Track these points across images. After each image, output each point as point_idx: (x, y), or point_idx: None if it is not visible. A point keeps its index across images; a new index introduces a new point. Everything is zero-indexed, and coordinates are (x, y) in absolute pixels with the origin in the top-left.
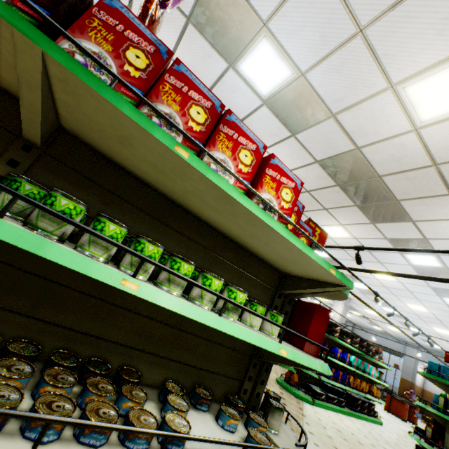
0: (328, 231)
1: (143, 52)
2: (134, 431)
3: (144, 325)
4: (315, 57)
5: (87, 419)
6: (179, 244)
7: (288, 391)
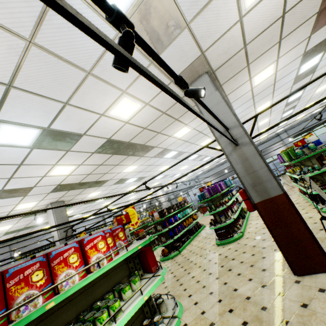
0: (127, 170)
1: None
2: None
3: None
4: (49, 120)
5: None
6: (69, 309)
7: (168, 259)
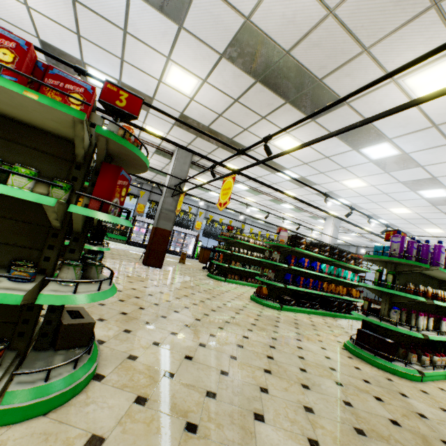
0: (281, 145)
1: None
2: None
3: None
4: None
5: None
6: None
7: (258, 302)
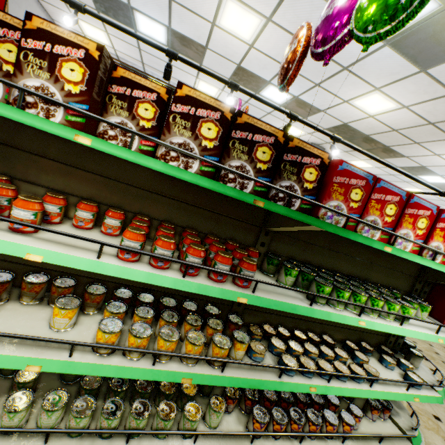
0: None
1: (359, 188)
2: (361, 377)
3: None
4: None
5: (339, 371)
6: (346, 262)
7: None
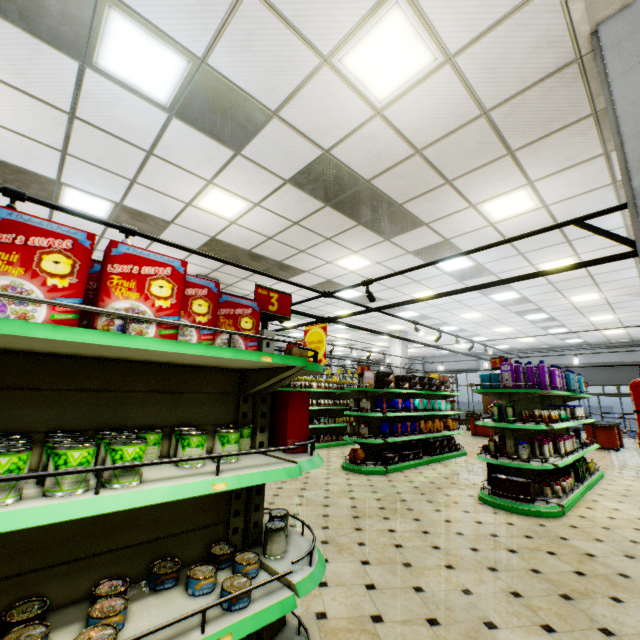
0: (345, 264)
1: None
2: None
3: (31, 537)
4: (206, 33)
5: None
6: (43, 405)
7: (357, 472)
